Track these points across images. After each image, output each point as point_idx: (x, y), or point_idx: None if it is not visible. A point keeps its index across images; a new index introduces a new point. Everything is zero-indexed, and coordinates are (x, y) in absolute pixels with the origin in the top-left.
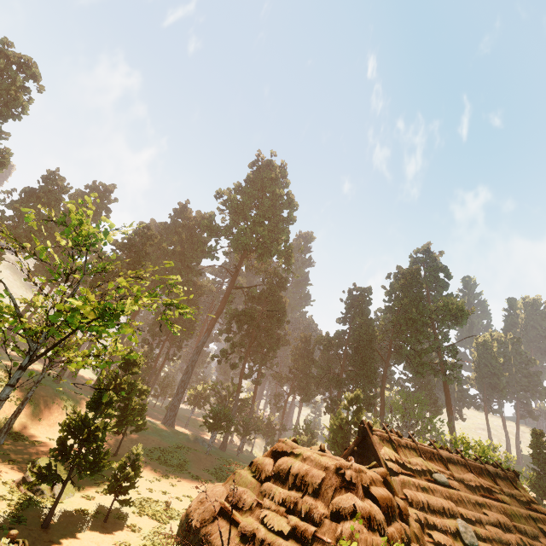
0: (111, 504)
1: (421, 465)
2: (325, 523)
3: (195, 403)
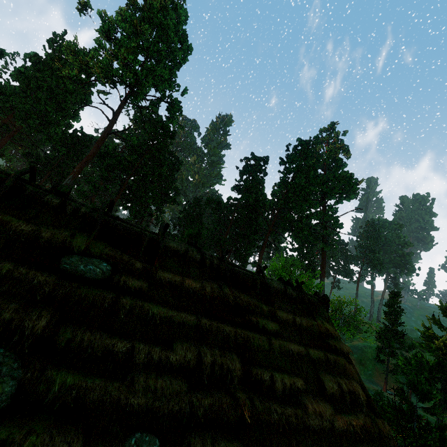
0: None
1: (53, 237)
2: None
3: None
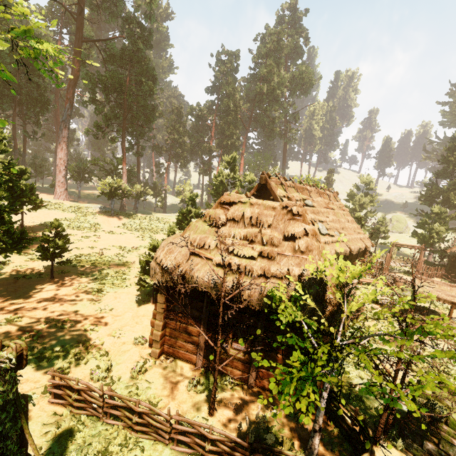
0: (51, 267)
1: (299, 197)
2: (283, 244)
3: (80, 178)
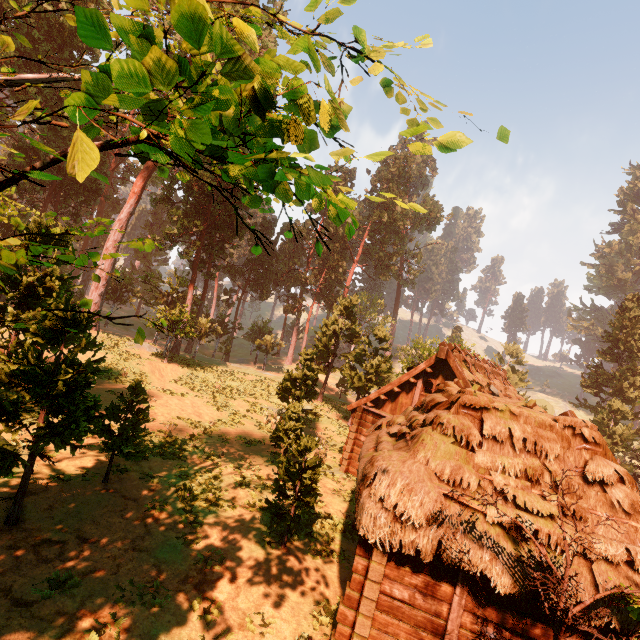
0: (109, 461)
1: (484, 380)
2: (588, 494)
3: (116, 297)
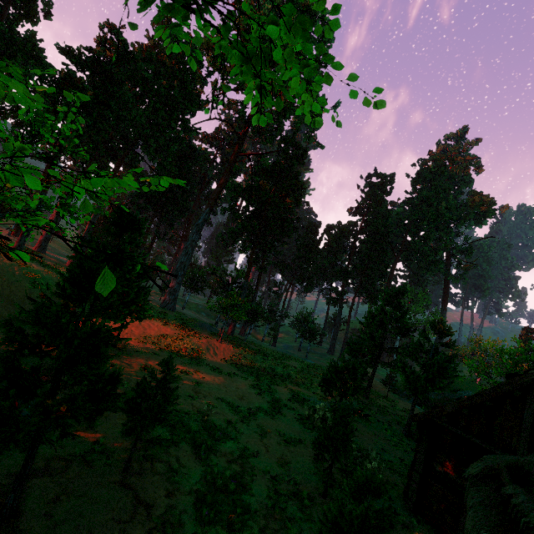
0: (132, 447)
1: None
2: None
3: (192, 286)
